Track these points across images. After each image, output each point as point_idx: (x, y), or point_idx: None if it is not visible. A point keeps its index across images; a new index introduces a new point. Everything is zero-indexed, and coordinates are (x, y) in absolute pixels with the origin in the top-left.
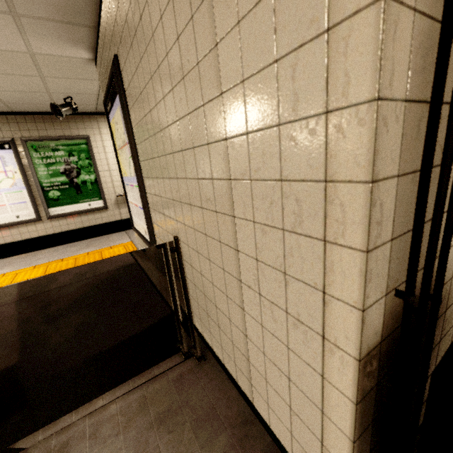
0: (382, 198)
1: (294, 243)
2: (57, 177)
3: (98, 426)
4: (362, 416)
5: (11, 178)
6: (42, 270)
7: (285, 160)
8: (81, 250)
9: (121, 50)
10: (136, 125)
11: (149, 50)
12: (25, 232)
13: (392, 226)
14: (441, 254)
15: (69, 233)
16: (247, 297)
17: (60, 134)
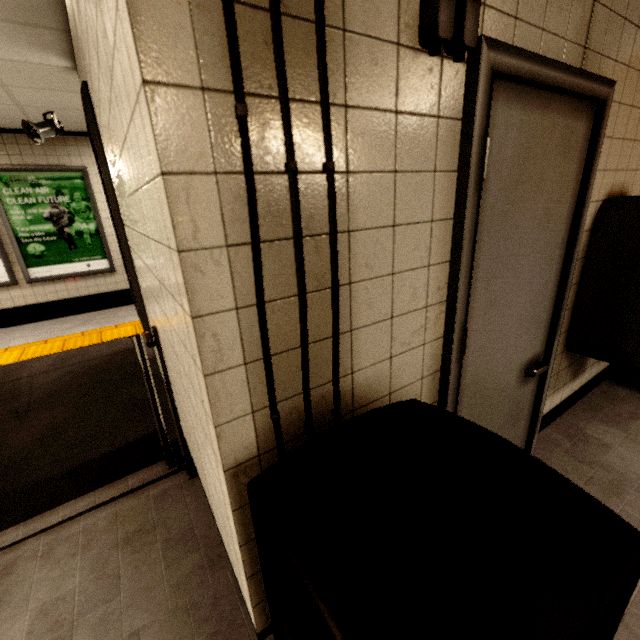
0: (215, 330)
1: (188, 359)
2: (40, 224)
3: (53, 545)
4: (248, 523)
5: None
6: (15, 354)
7: (169, 278)
8: (75, 329)
9: (87, 80)
10: (113, 179)
11: (100, 101)
12: None
13: (243, 352)
14: (332, 374)
15: (59, 304)
16: (189, 406)
17: (43, 162)
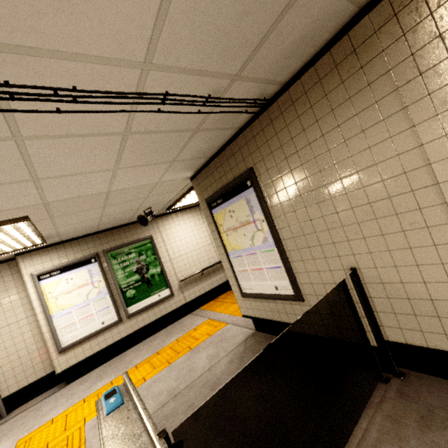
0: None
1: None
2: (132, 276)
3: None
4: None
5: (97, 287)
6: (147, 366)
7: None
8: (167, 340)
9: (262, 164)
10: (279, 204)
11: (320, 158)
12: (109, 337)
13: None
14: None
15: (144, 329)
16: None
17: (131, 239)
